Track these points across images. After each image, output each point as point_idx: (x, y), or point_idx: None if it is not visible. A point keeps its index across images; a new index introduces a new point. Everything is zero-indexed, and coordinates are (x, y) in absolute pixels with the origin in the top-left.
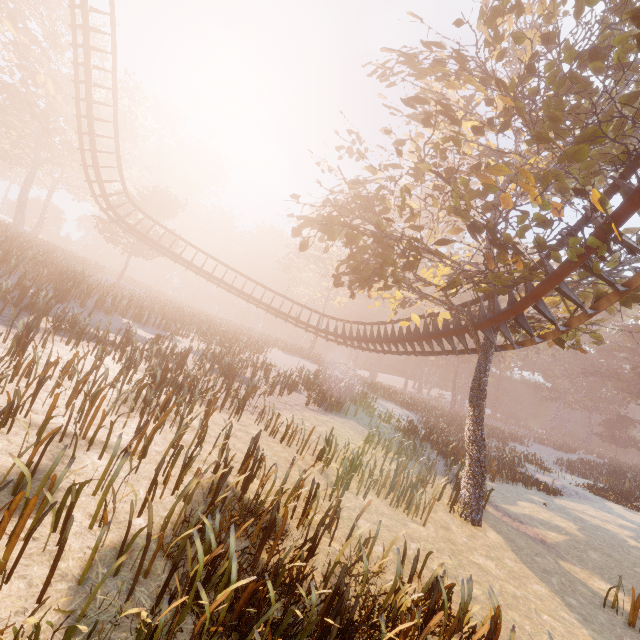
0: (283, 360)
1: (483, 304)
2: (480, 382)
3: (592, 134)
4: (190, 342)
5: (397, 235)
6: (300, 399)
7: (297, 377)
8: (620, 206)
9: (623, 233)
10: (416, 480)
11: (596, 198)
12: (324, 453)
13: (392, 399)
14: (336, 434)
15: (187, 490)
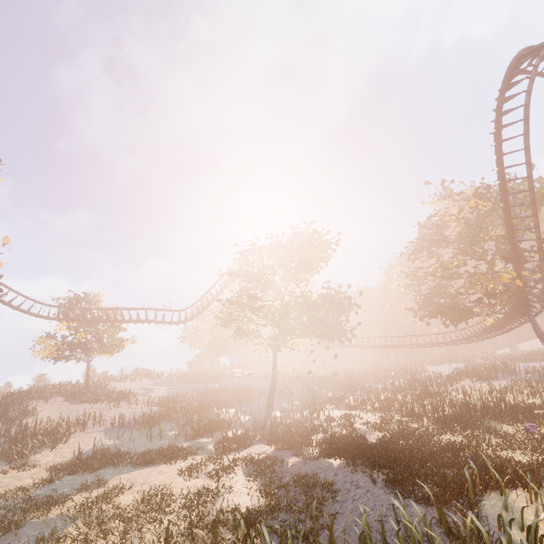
0: (438, 370)
1: (512, 302)
2: (538, 333)
3: (491, 263)
4: (403, 378)
5: (456, 302)
6: (467, 382)
7: (456, 374)
8: (516, 274)
9: (526, 275)
10: (536, 384)
11: (505, 278)
12: (492, 392)
13: (535, 359)
14: (496, 387)
15: (457, 398)
